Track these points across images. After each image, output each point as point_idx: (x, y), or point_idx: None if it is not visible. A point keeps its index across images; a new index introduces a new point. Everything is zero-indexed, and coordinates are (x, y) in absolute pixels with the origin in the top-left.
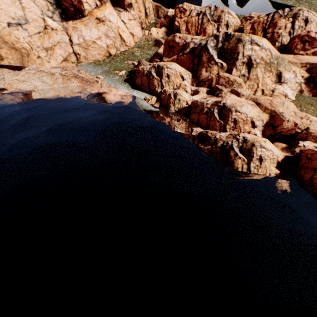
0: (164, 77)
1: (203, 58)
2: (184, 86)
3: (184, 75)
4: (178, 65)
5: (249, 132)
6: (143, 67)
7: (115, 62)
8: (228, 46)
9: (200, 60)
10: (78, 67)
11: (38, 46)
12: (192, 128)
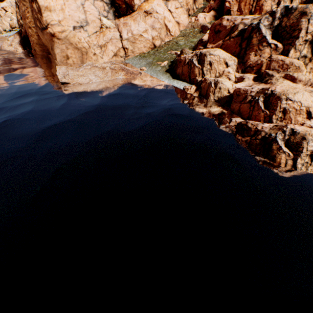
0: (206, 64)
1: (253, 40)
2: (228, 74)
3: (229, 61)
4: (223, 51)
5: (302, 124)
6: (185, 55)
7: (159, 53)
8: (287, 22)
9: (249, 42)
10: (125, 60)
11: (95, 45)
12: (231, 118)
